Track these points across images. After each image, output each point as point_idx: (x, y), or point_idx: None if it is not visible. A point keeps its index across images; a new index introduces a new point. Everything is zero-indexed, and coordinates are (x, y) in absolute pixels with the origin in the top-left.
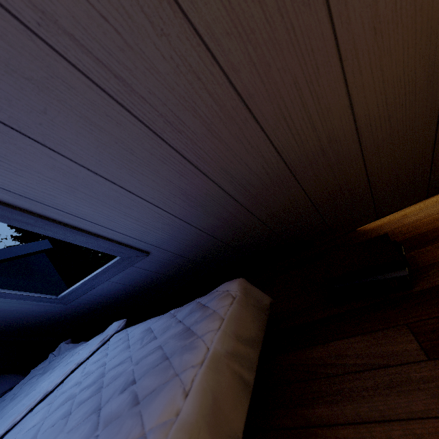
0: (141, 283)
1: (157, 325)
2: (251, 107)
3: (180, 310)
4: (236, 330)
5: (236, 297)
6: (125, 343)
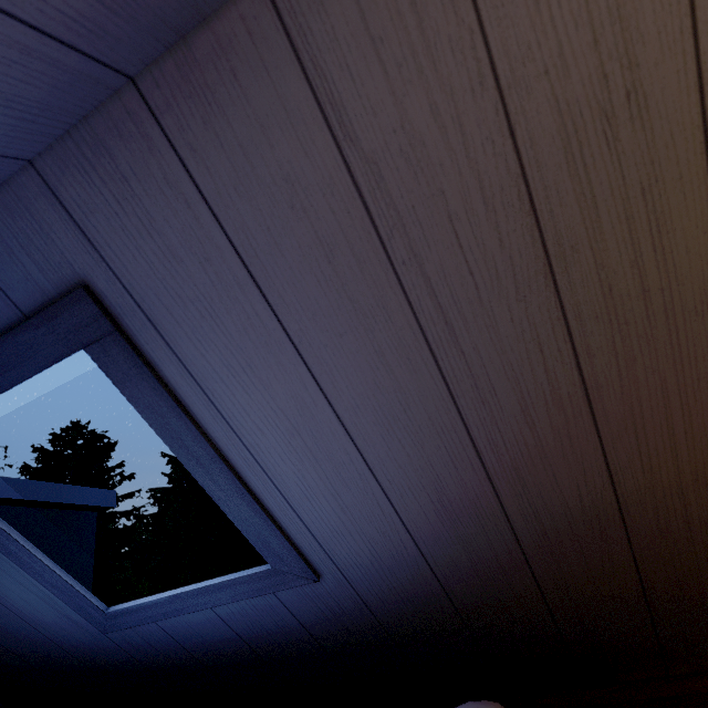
0: (260, 638)
1: None
2: (593, 399)
3: None
4: None
5: None
6: None
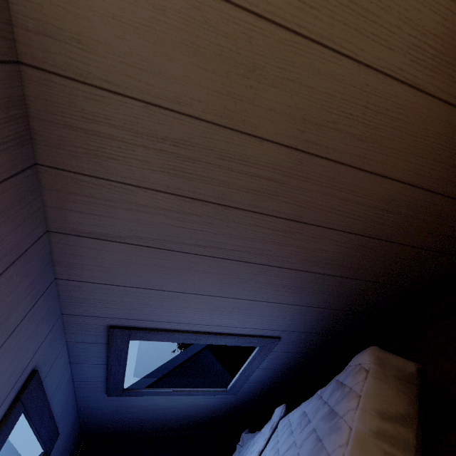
0: (286, 365)
1: (309, 408)
2: (300, 220)
3: (324, 390)
4: (377, 407)
5: (369, 370)
6: (289, 429)
